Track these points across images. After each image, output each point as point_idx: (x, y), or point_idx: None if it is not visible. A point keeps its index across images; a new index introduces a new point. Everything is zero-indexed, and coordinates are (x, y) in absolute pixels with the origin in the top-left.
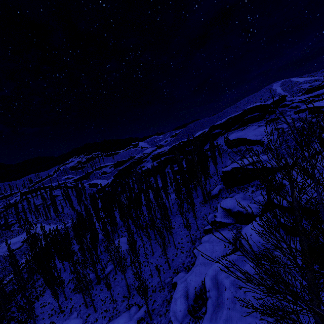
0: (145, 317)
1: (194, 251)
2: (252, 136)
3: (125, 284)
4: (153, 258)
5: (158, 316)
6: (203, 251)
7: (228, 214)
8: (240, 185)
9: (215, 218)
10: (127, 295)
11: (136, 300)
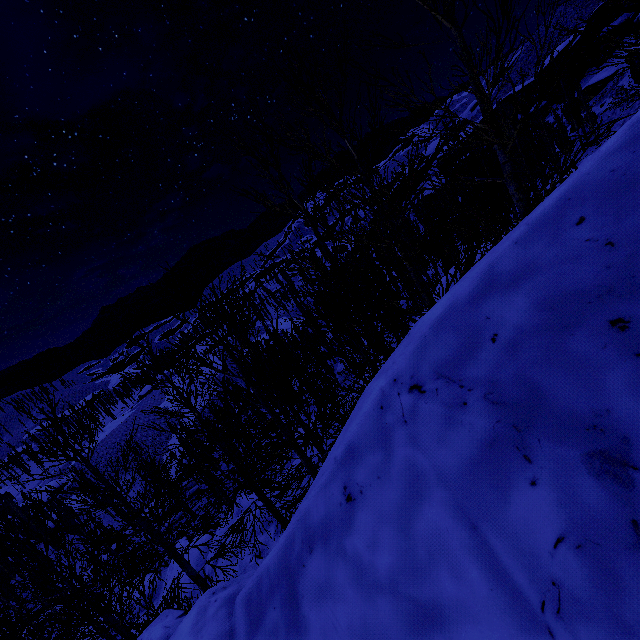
0: None
1: None
2: None
3: None
4: None
5: None
6: None
7: None
8: None
9: None
10: None
11: None
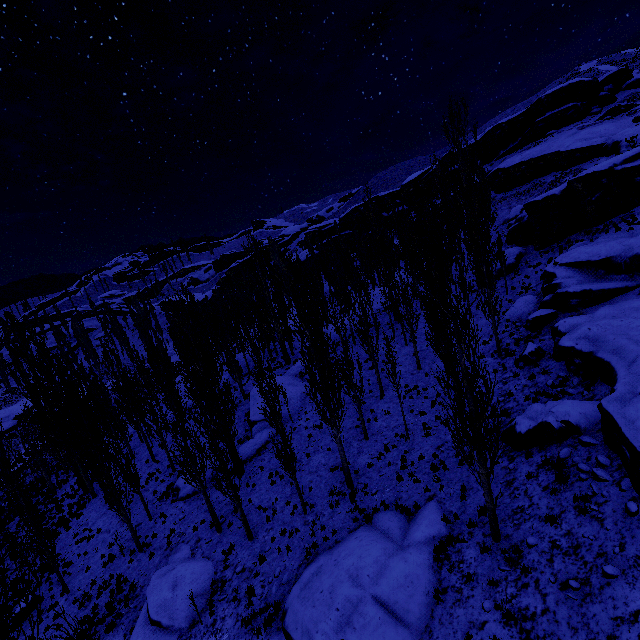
0: (453, 534)
1: (566, 344)
2: (575, 142)
3: (323, 466)
4: (384, 403)
5: (535, 523)
6: (618, 331)
7: (600, 275)
8: (595, 223)
9: (558, 291)
10: (343, 489)
11: (384, 498)
